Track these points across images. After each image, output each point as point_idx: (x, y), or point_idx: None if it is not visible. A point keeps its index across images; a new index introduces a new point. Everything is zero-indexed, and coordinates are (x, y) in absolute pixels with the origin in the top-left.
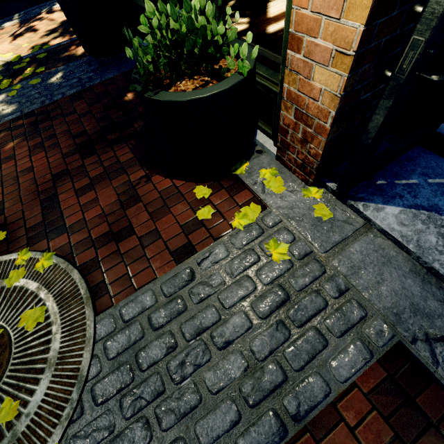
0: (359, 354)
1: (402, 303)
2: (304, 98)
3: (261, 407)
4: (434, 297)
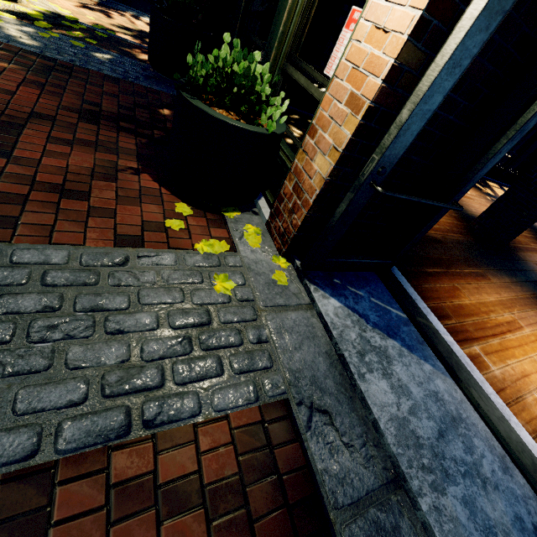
0: (246, 394)
1: (306, 372)
2: (304, 175)
3: (116, 401)
4: (334, 379)
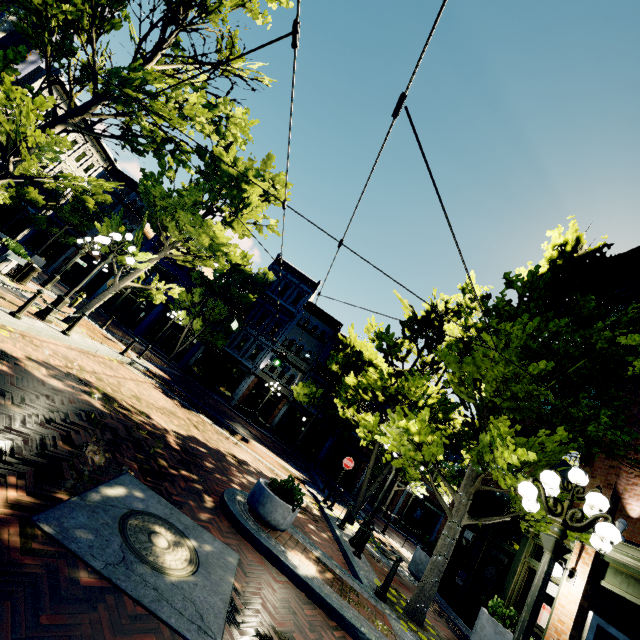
0: None
1: None
2: None
3: None
4: None
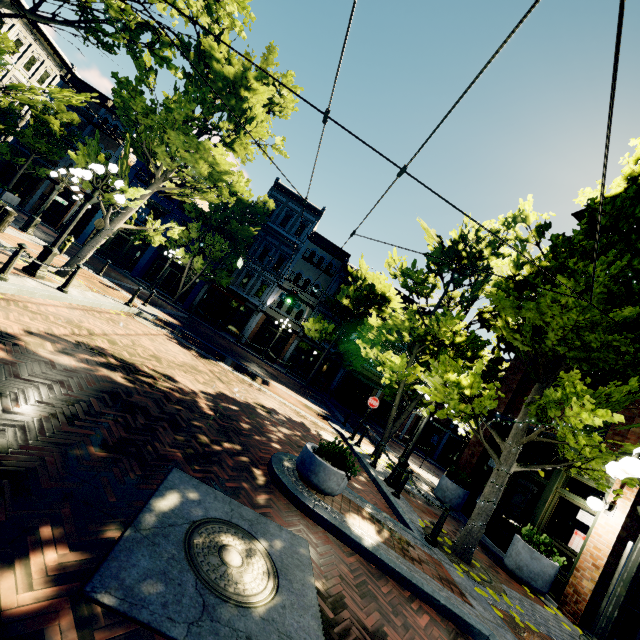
0: None
1: None
2: (578, 586)
3: None
4: None
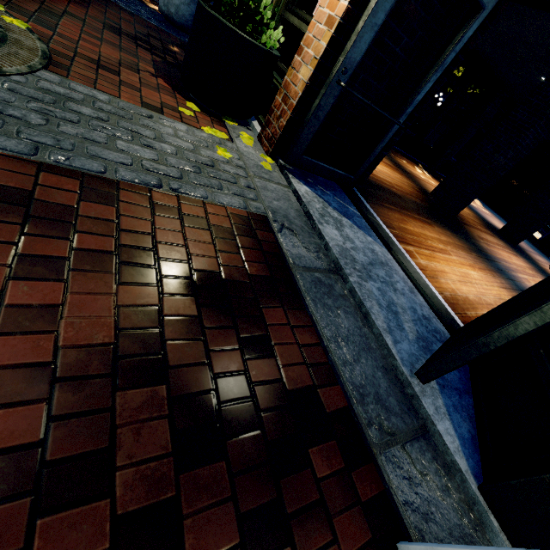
0: (238, 204)
1: (281, 211)
2: (291, 85)
3: (152, 173)
4: (300, 221)
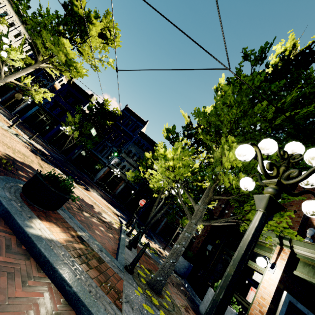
0: None
1: None
2: None
3: None
4: None
